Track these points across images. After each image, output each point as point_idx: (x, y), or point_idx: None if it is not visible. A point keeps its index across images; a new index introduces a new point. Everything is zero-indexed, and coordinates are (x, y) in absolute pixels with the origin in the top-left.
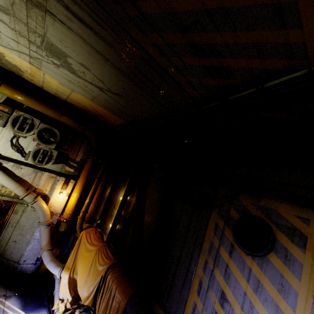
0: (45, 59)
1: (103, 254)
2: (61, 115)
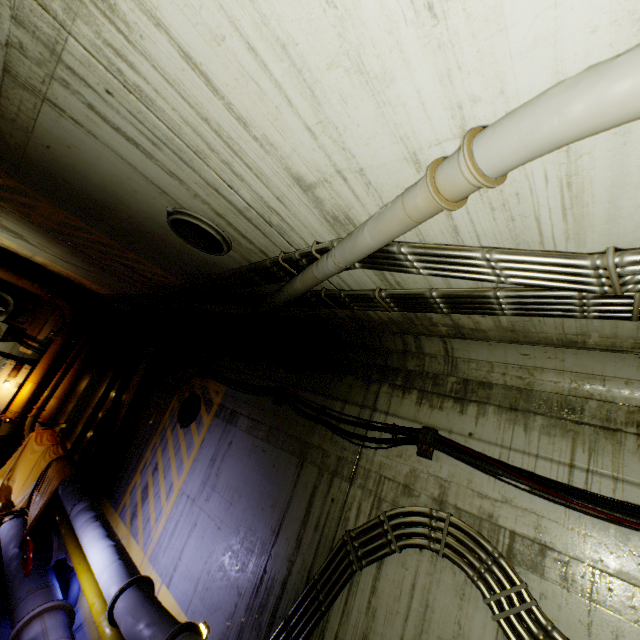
0: (0, 230)
1: (53, 451)
2: (20, 278)
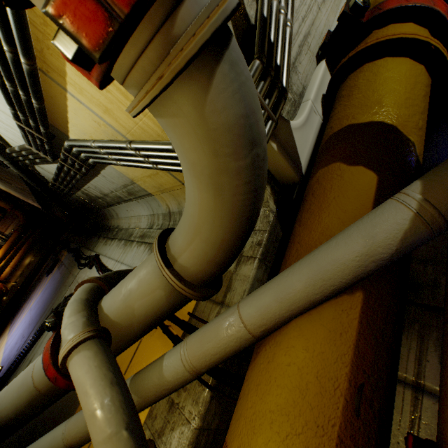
0: None
1: None
2: None
